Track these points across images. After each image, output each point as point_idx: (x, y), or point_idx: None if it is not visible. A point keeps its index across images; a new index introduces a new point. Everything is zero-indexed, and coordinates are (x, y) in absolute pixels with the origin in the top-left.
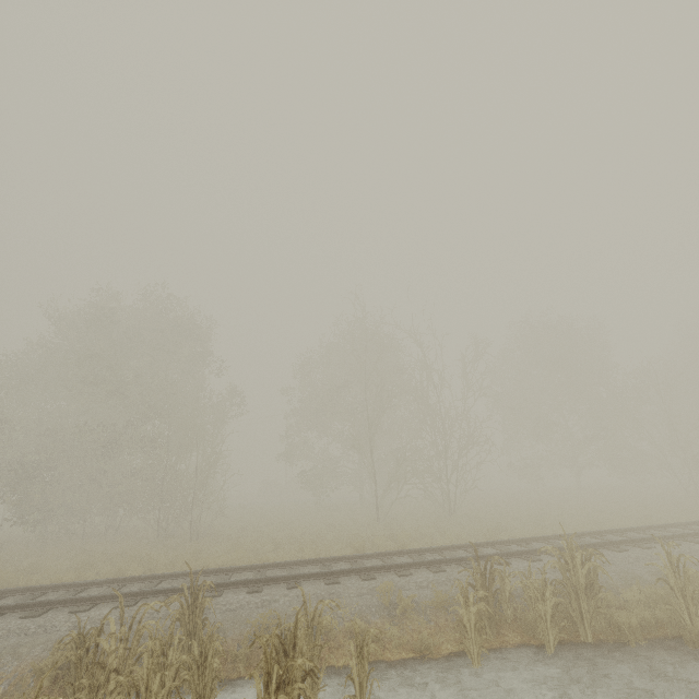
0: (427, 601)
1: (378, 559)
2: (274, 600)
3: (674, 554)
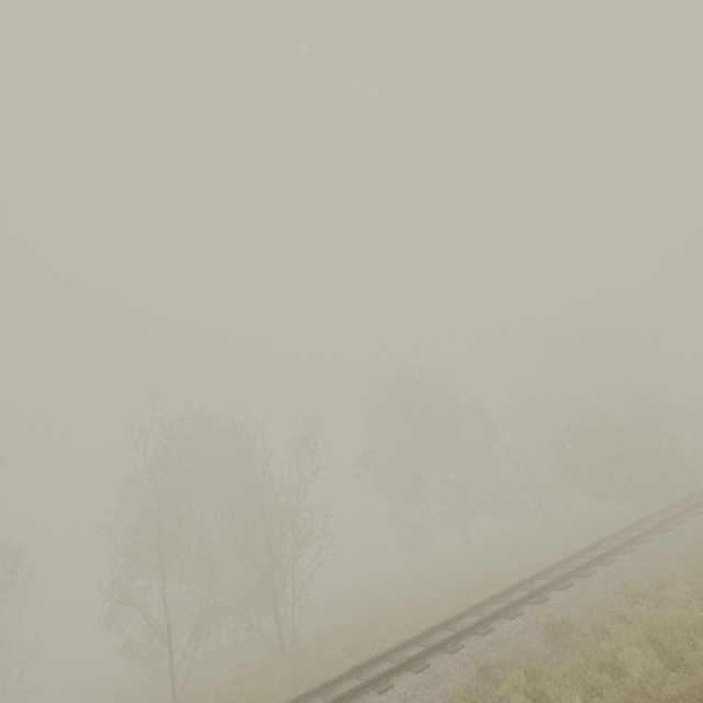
0: None
1: None
2: None
3: (407, 693)
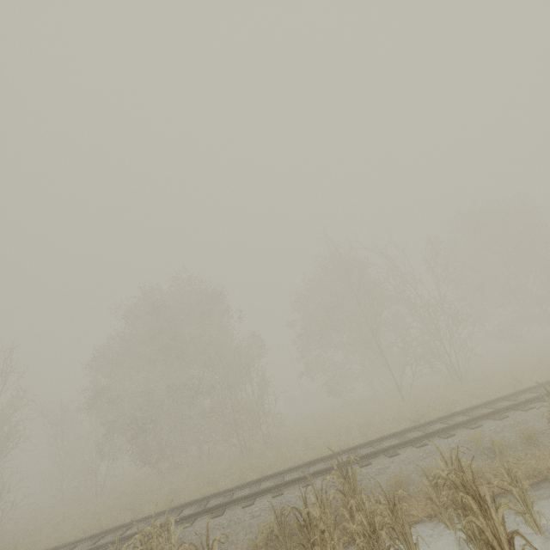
0: (518, 438)
1: (439, 423)
2: (386, 467)
3: None
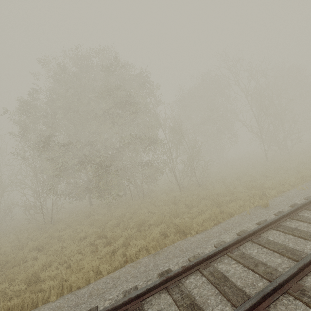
0: None
1: None
2: None
3: None
